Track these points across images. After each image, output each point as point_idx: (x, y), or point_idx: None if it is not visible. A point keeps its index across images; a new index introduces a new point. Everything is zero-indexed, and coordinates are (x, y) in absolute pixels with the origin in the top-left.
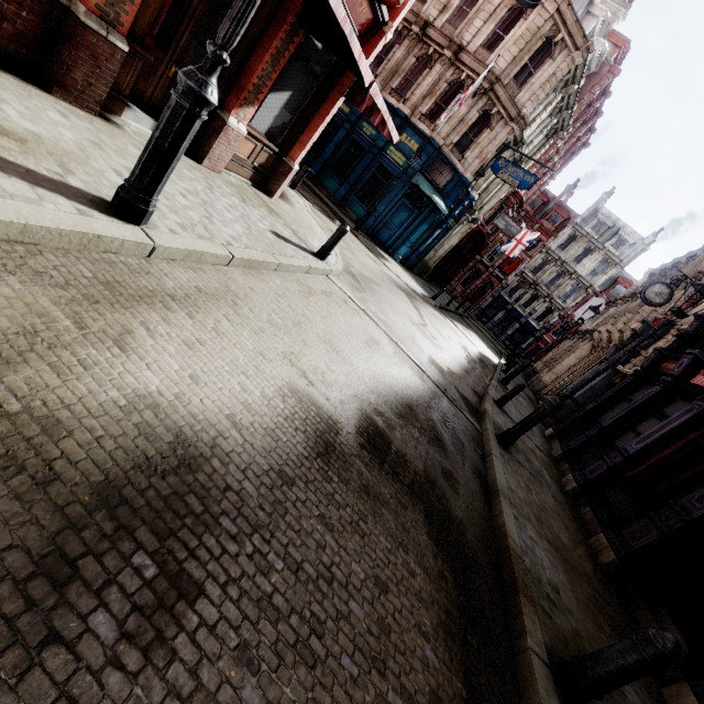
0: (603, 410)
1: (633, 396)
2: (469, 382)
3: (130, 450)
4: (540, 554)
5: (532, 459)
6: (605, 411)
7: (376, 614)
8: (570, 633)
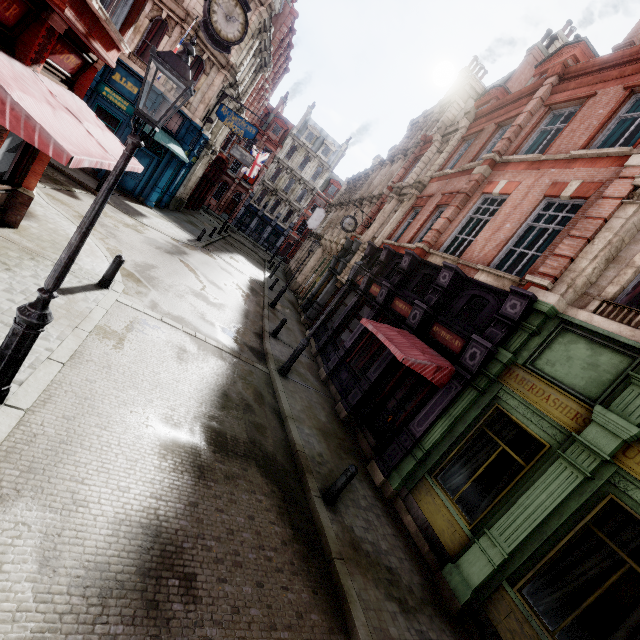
0: (333, 312)
1: (346, 301)
2: (250, 327)
3: (133, 550)
4: (312, 441)
5: (301, 369)
6: (335, 313)
7: (254, 531)
8: (328, 473)
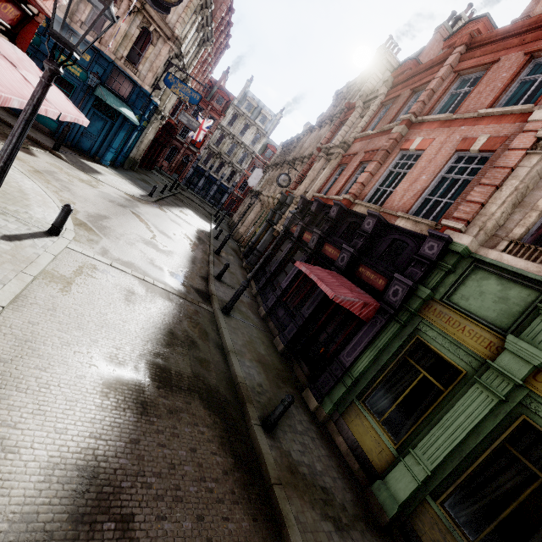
0: (271, 258)
1: (282, 247)
2: (197, 271)
3: (66, 495)
4: (253, 372)
5: (243, 308)
6: (272, 258)
7: (196, 463)
8: (268, 401)
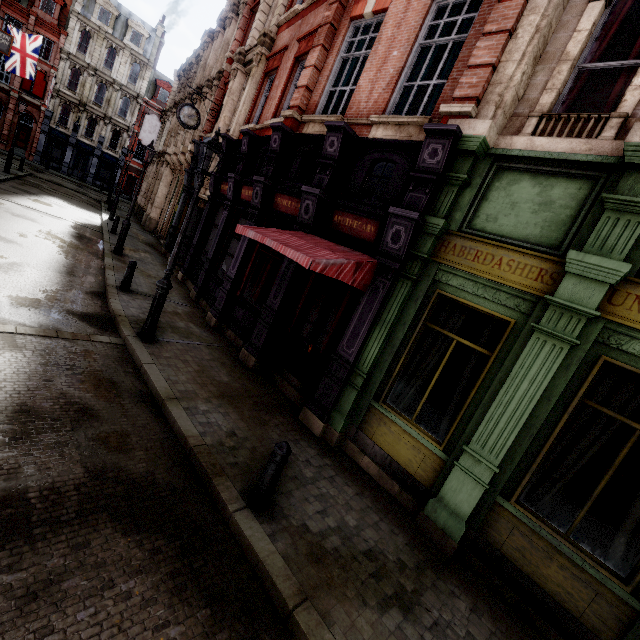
0: (205, 240)
1: (216, 221)
2: (81, 286)
3: None
4: (215, 418)
5: (178, 323)
6: (207, 241)
7: None
8: (250, 456)
